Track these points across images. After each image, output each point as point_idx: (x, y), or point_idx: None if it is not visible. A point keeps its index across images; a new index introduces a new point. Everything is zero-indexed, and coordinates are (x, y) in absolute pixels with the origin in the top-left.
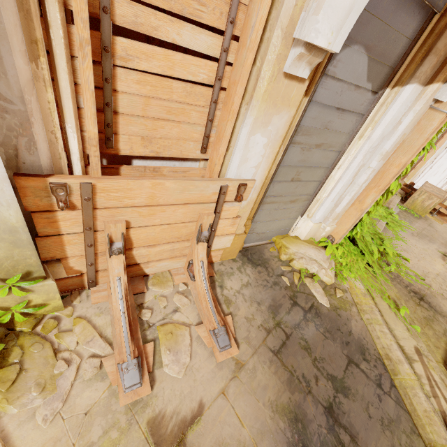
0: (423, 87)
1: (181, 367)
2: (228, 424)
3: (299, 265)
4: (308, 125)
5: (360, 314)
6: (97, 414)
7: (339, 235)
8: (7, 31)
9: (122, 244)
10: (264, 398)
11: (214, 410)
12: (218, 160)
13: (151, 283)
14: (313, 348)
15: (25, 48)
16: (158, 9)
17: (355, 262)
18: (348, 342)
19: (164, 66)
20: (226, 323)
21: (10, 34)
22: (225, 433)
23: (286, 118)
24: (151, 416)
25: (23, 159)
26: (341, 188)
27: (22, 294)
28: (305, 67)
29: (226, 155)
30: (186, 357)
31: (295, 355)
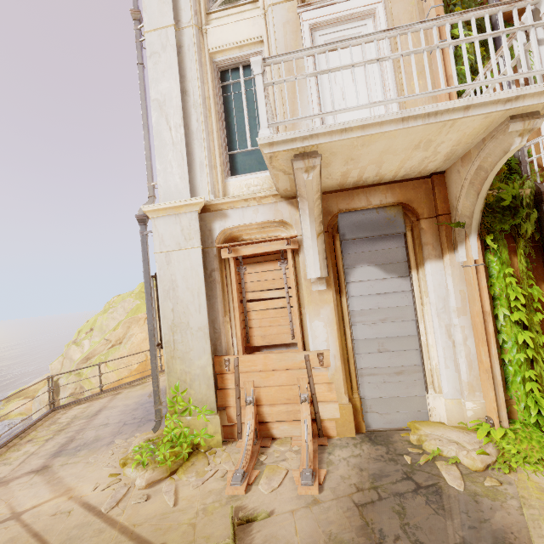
0: (442, 260)
1: (270, 487)
2: (285, 529)
3: (430, 446)
4: (360, 309)
5: (522, 509)
6: (214, 493)
7: (491, 411)
8: (219, 311)
9: (252, 396)
10: (326, 528)
11: (280, 518)
12: (298, 340)
13: (275, 443)
14: (410, 515)
15: (223, 314)
16: (262, 290)
17: (537, 450)
18: (473, 526)
19: (265, 306)
20: (319, 473)
21: (220, 311)
22: (280, 532)
23: (329, 309)
24: (239, 505)
25: (218, 349)
26: (445, 352)
27: (206, 420)
28: (321, 285)
29: (305, 337)
30: (276, 483)
31: (380, 513)
